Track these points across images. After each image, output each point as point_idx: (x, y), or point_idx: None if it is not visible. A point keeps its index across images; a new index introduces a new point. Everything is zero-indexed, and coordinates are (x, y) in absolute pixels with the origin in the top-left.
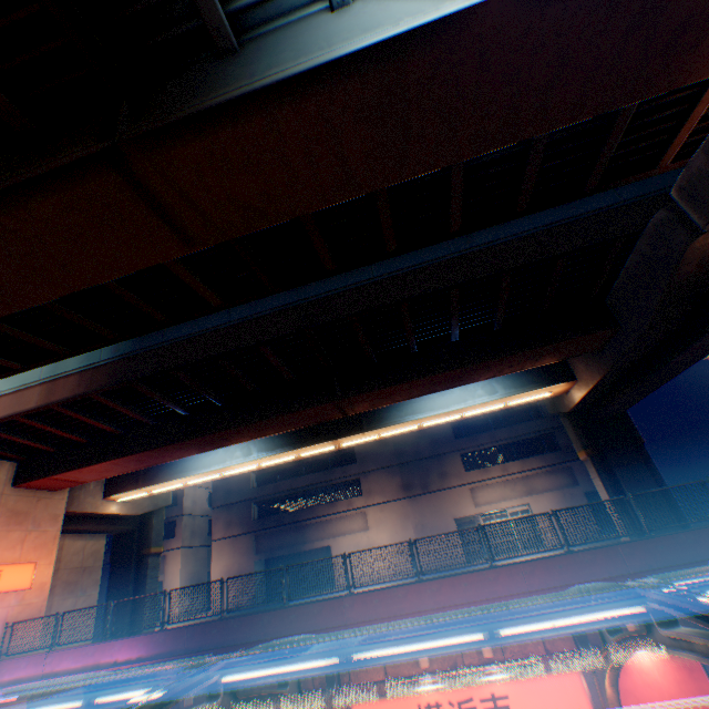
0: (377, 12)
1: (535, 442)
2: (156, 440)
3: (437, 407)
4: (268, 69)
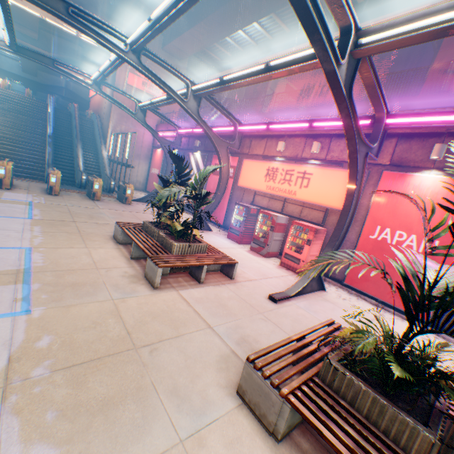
0: None
1: None
2: (205, 15)
3: None
4: None
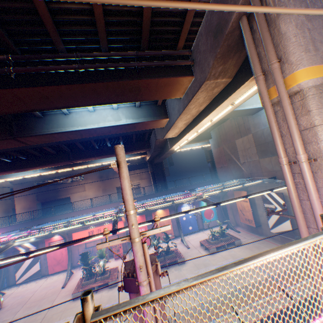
0: (75, 121)
1: (146, 164)
2: None
3: (107, 159)
4: (52, 128)
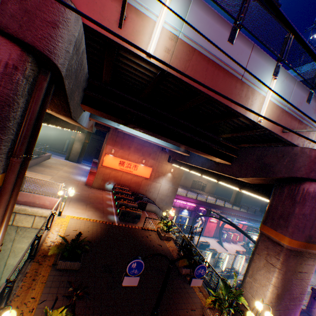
0: None
1: None
2: None
3: None
4: None
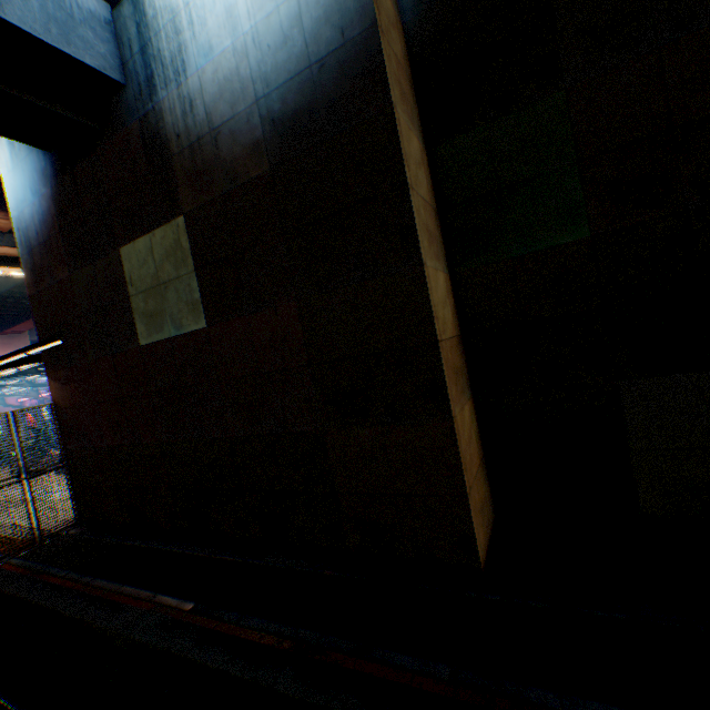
0: None
1: None
2: (27, 318)
3: None
4: None
